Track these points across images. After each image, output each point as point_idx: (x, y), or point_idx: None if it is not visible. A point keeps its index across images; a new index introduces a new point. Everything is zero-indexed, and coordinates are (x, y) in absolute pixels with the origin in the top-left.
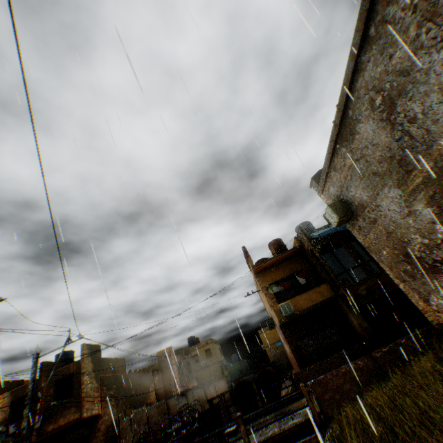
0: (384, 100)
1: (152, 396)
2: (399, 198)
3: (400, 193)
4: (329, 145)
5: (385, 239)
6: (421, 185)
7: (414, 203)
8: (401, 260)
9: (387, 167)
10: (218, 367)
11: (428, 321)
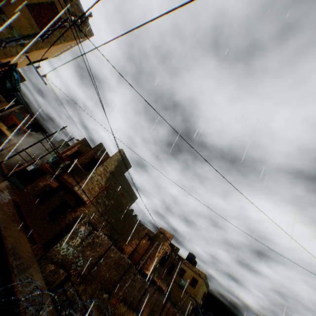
0: None
1: (129, 248)
2: None
3: None
4: None
5: None
6: None
7: None
8: None
9: None
10: (190, 302)
11: None
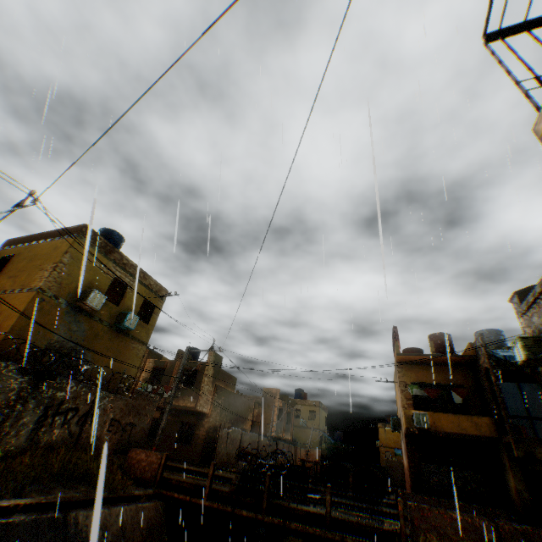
0: None
1: (248, 424)
2: None
3: None
4: None
5: None
6: None
7: None
8: None
9: None
10: (317, 435)
11: None
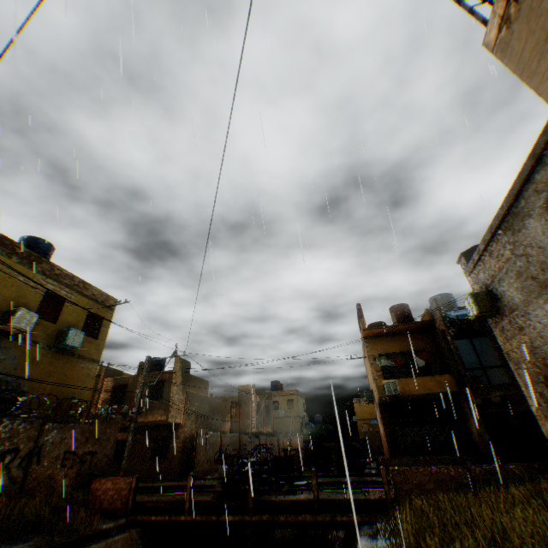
0: None
1: (227, 426)
2: None
3: None
4: (488, 227)
5: (527, 352)
6: None
7: None
8: (540, 382)
9: (547, 277)
10: (297, 422)
11: None
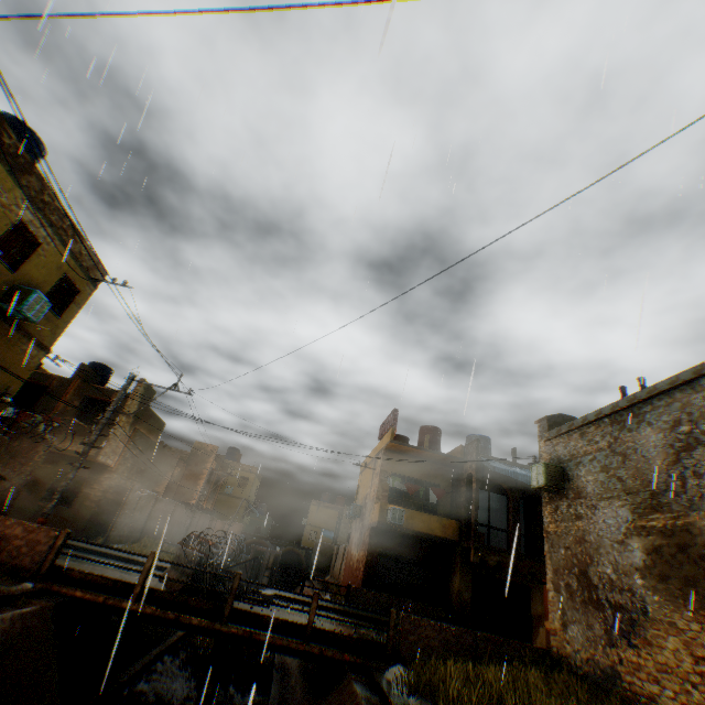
0: (689, 434)
1: (162, 486)
2: (623, 521)
3: (629, 519)
4: (598, 410)
5: (575, 541)
6: (655, 531)
7: (633, 539)
8: (574, 573)
9: (637, 487)
10: (243, 506)
11: (550, 643)
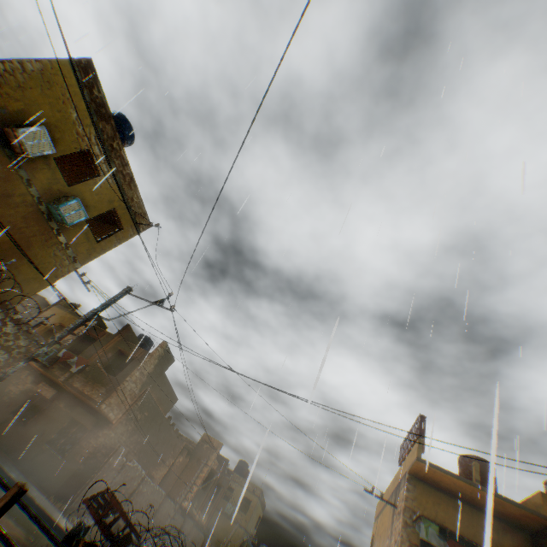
0: None
1: (160, 472)
2: None
3: None
4: None
5: None
6: None
7: None
8: None
9: None
10: (240, 535)
11: None
